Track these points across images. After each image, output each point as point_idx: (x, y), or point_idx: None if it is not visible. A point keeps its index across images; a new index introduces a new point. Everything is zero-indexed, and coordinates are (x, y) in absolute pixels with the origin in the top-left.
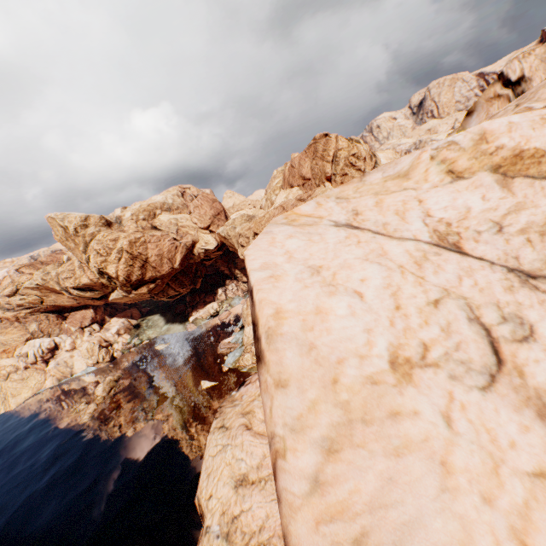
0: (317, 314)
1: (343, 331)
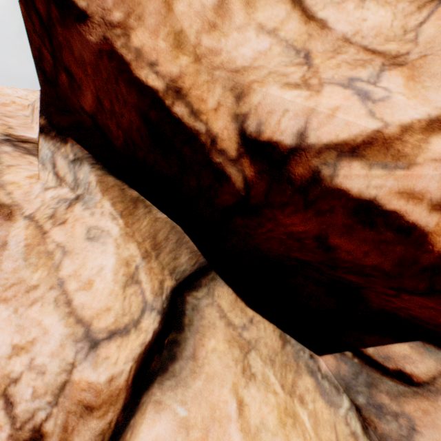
0: (2, 89)
1: (8, 92)
